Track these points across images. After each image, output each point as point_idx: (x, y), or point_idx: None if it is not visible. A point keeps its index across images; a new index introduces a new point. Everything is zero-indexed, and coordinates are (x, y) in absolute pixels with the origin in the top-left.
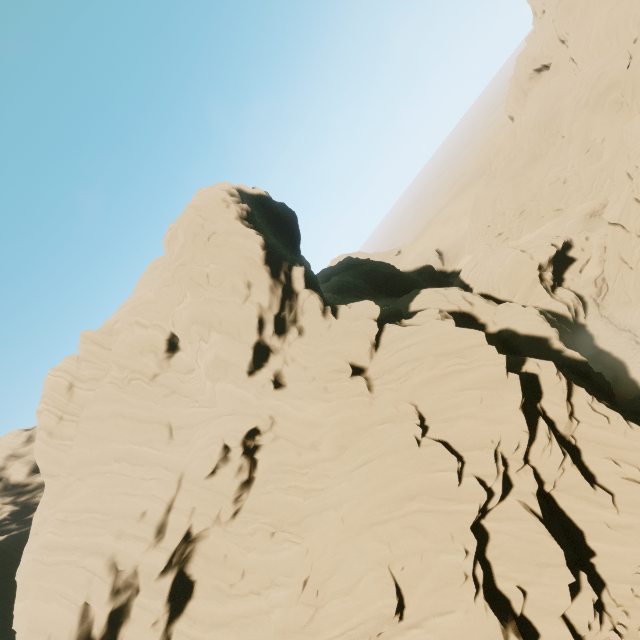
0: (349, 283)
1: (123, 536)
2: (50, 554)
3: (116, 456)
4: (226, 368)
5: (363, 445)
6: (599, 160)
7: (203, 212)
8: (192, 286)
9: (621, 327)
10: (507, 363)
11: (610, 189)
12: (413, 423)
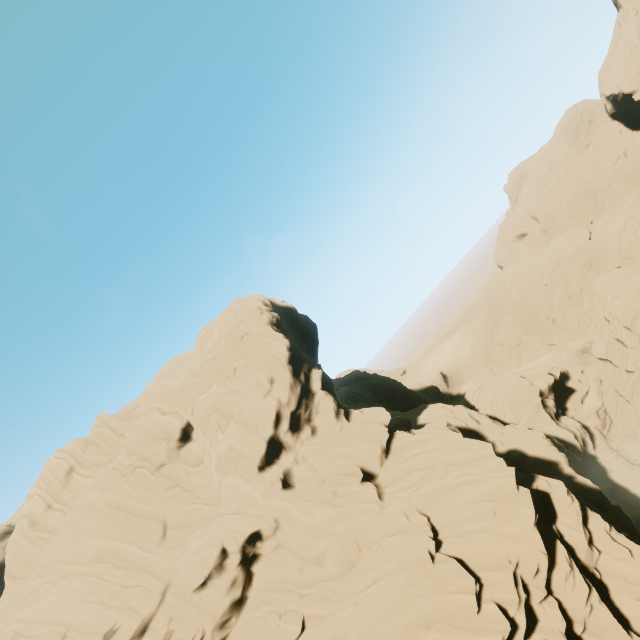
0: (357, 394)
1: None
2: None
3: (100, 554)
4: (238, 460)
5: (373, 559)
6: (581, 306)
7: (240, 316)
8: (219, 377)
9: (632, 461)
10: (517, 479)
11: (596, 330)
12: (426, 535)
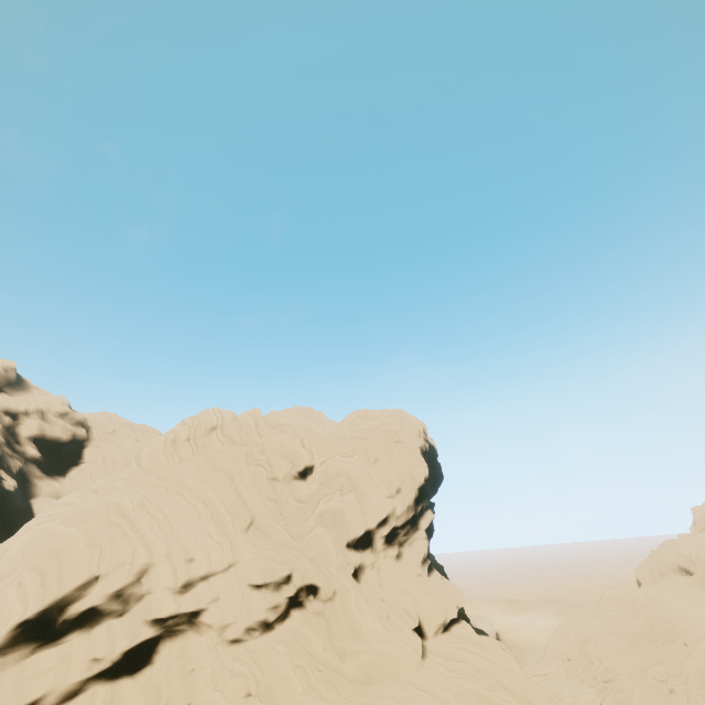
0: None
1: (170, 558)
2: (118, 515)
3: (207, 500)
4: (339, 524)
5: (395, 691)
6: None
7: (404, 425)
8: (364, 455)
9: None
10: None
11: None
12: None
